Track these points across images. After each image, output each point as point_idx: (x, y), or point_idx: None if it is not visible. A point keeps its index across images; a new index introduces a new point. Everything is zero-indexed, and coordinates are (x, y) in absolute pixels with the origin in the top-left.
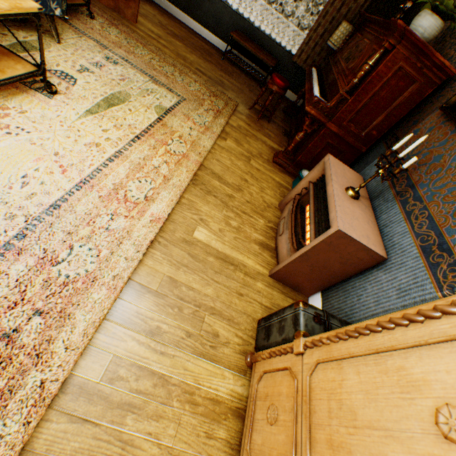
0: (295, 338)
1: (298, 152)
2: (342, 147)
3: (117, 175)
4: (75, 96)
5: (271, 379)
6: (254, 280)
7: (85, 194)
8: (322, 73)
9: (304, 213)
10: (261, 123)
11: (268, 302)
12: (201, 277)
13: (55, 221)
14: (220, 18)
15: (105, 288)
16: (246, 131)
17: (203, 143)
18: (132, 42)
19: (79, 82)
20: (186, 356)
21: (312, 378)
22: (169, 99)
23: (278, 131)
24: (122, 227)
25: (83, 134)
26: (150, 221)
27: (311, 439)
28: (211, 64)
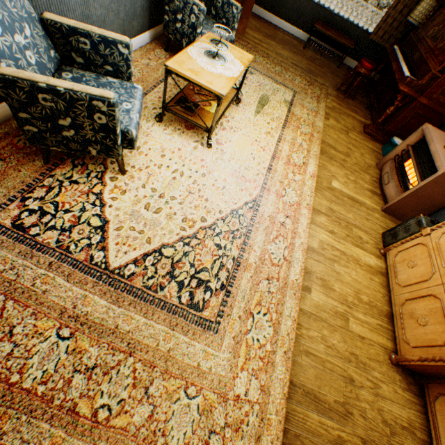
0: (420, 231)
1: (386, 123)
2: (429, 116)
3: (284, 151)
4: (244, 103)
5: (405, 253)
6: (372, 212)
7: (277, 162)
8: (403, 49)
9: (402, 168)
10: (346, 101)
11: (384, 225)
12: (343, 208)
13: (272, 176)
14: (301, 12)
15: (305, 209)
16: (338, 110)
17: (317, 124)
18: (250, 52)
19: (242, 93)
20: (349, 245)
21: (439, 241)
22: (287, 94)
23: (360, 106)
24: (299, 180)
25: (259, 127)
26: (309, 176)
27: (443, 260)
28: (298, 55)
